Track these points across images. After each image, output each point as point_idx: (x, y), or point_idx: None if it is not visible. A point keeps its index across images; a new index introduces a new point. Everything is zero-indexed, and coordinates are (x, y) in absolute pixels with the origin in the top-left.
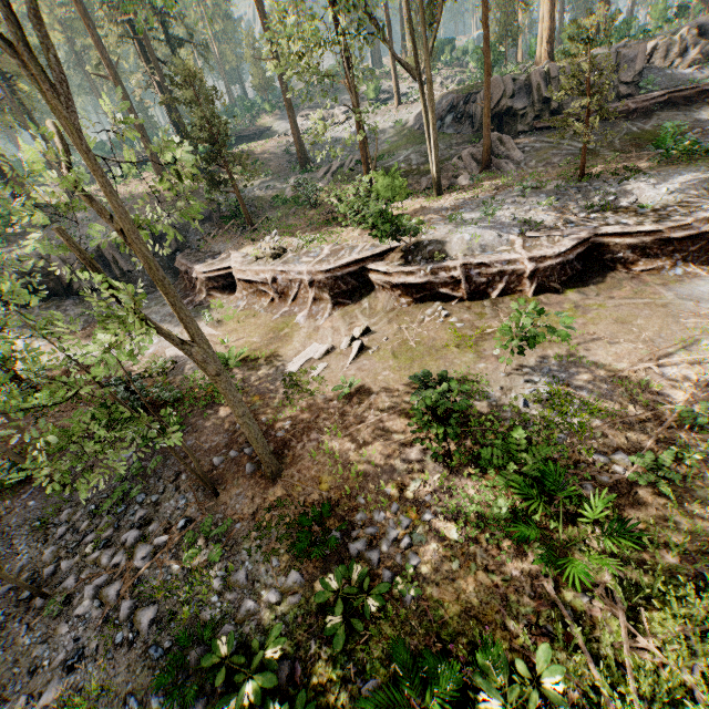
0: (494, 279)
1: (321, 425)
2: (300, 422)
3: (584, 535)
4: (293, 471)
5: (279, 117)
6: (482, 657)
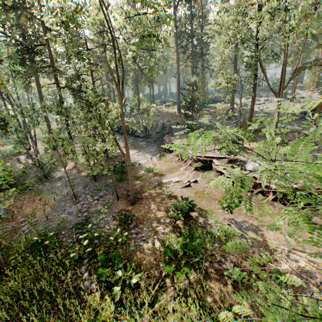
0: (257, 186)
1: (154, 199)
2: (151, 195)
3: (190, 273)
4: (137, 205)
5: (236, 96)
6: (129, 268)
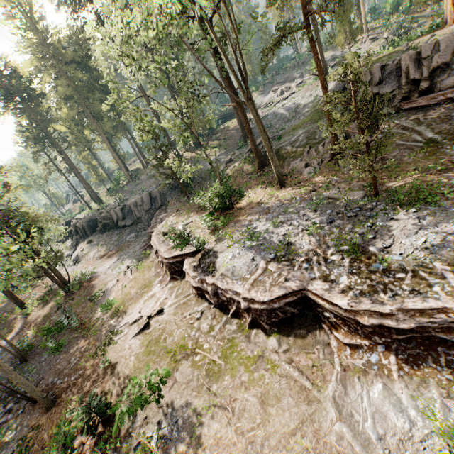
0: (231, 301)
1: (83, 384)
2: (82, 375)
3: None
4: (54, 410)
5: (261, 93)
6: None
